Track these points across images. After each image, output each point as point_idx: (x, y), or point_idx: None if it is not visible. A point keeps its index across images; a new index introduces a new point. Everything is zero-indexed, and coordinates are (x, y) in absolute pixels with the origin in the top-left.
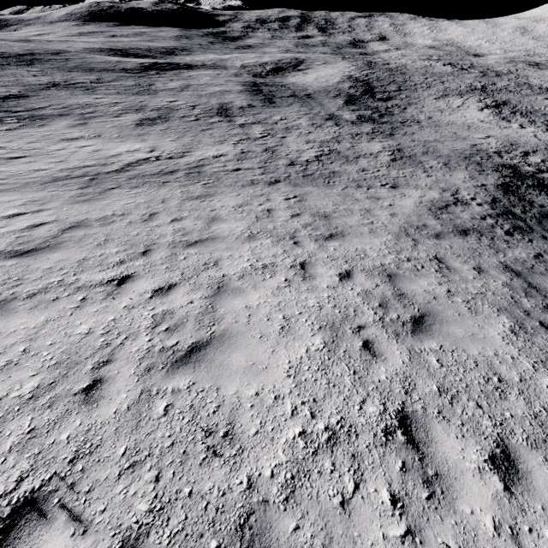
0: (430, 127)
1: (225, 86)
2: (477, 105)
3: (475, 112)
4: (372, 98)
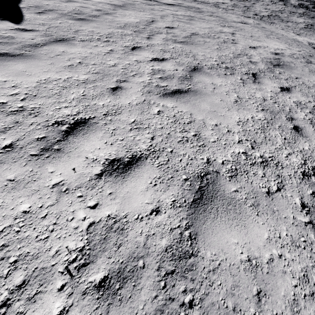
0: None
1: None
2: None
3: None
4: None
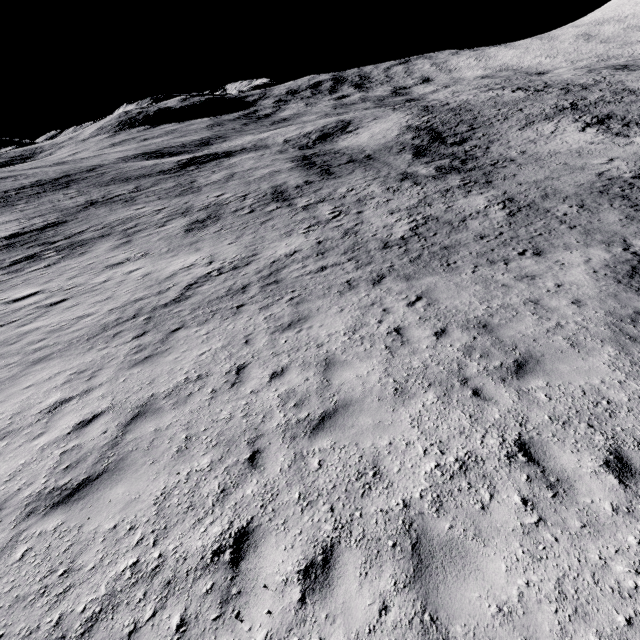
0: (530, 163)
1: (273, 166)
2: (575, 126)
3: (577, 134)
4: (444, 144)
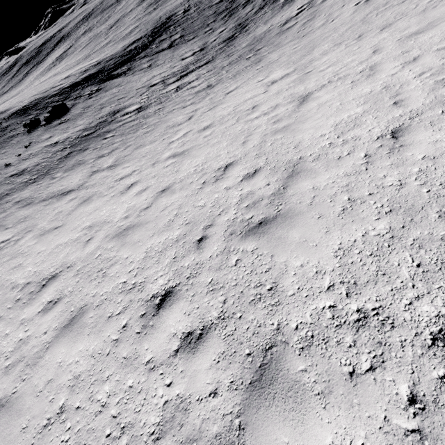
0: None
1: None
2: None
3: None
4: None
